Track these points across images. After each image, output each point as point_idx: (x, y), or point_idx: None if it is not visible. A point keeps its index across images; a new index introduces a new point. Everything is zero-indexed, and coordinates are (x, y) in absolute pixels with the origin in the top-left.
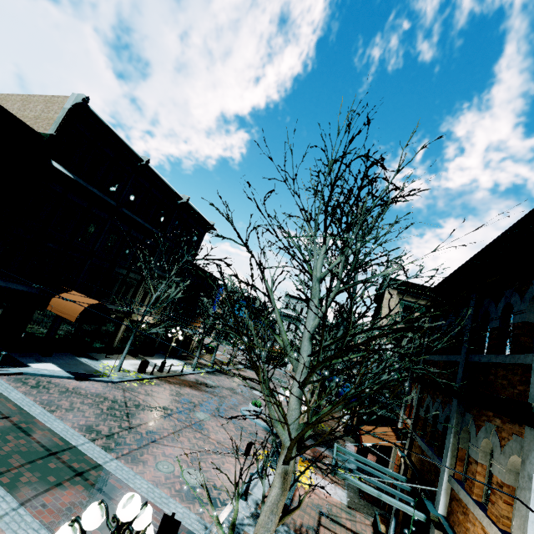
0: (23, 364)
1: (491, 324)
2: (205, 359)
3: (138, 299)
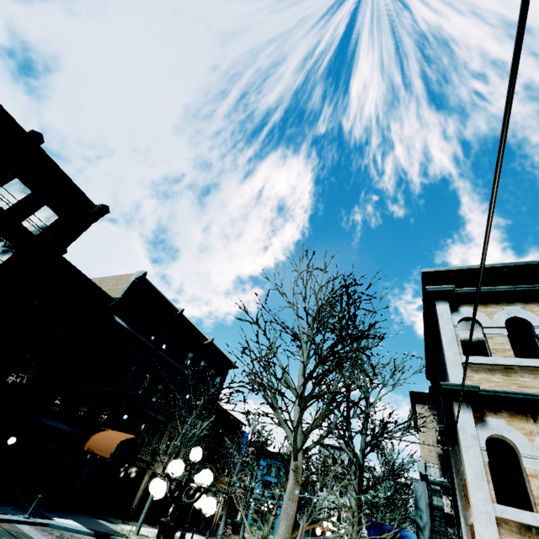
0: (48, 517)
1: (444, 367)
2: (232, 538)
3: (163, 446)
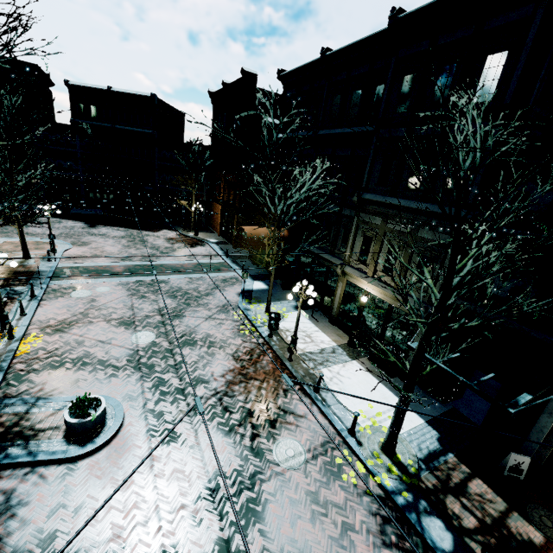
0: (259, 280)
1: None
2: None
3: (358, 250)
